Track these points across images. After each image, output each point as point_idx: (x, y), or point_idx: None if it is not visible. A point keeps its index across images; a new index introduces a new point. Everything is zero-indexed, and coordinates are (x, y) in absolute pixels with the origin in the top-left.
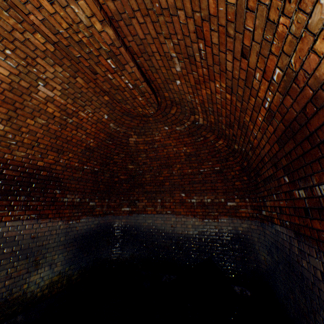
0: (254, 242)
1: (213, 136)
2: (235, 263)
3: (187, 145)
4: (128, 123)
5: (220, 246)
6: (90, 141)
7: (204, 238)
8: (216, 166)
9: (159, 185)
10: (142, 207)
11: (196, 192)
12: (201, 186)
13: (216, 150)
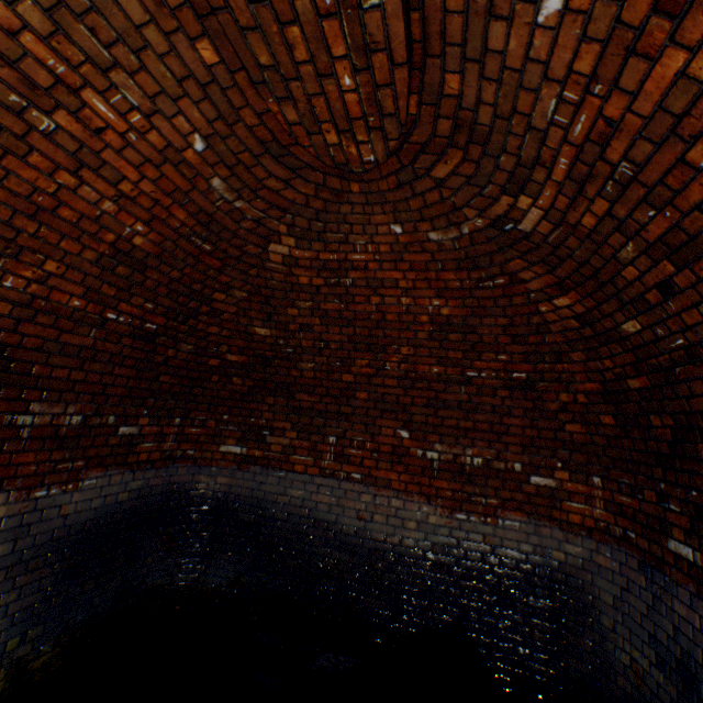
0: (599, 605)
1: (547, 279)
2: (530, 648)
3: (446, 292)
4: (275, 188)
5: (492, 595)
6: (133, 229)
7: (448, 565)
8: (519, 370)
9: (338, 395)
10: (279, 450)
11: (444, 433)
12: (462, 417)
13: (535, 324)
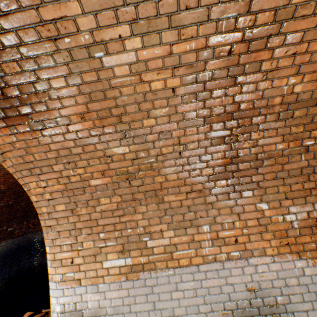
0: None
1: None
2: None
3: None
4: None
5: None
6: (1, 186)
7: None
8: None
9: None
10: None
11: None
12: None
13: None
